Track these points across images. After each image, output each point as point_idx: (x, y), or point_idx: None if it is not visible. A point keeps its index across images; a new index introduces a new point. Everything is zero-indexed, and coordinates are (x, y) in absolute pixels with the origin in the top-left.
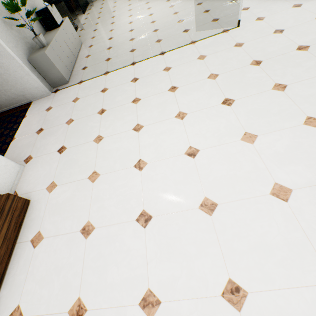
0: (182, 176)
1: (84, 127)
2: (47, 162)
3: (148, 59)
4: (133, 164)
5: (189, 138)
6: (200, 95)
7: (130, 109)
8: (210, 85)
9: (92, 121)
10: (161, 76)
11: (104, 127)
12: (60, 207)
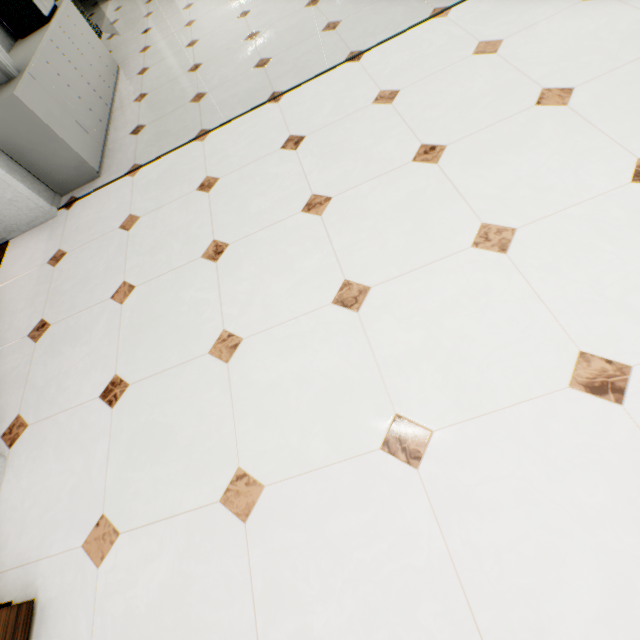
0: (606, 488)
1: (169, 306)
2: (74, 440)
3: (317, 80)
4: (376, 437)
5: (564, 320)
6: (534, 160)
7: (305, 233)
8: (556, 125)
9: (192, 286)
10: (375, 121)
11: (236, 301)
12: (143, 633)
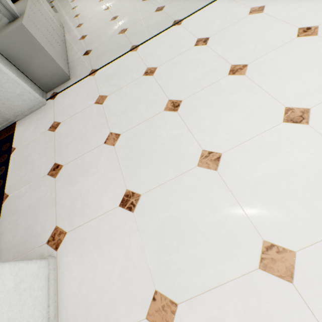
0: None
1: (152, 142)
2: (109, 238)
3: (202, 10)
4: None
5: None
6: None
7: (238, 86)
8: None
9: (164, 127)
10: (256, 22)
11: (204, 131)
12: None
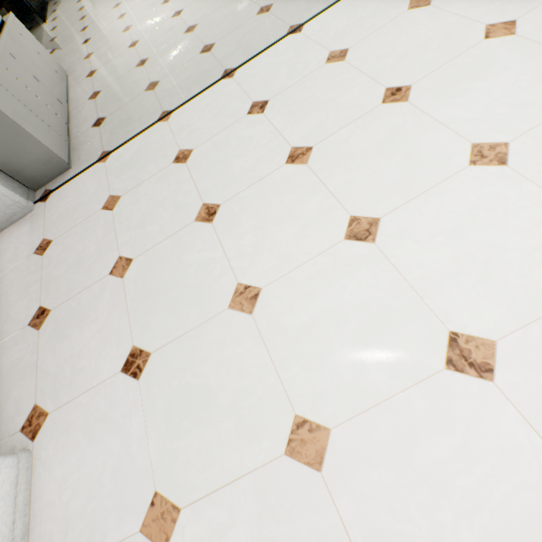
0: None
1: (174, 271)
2: (104, 420)
3: (265, 53)
4: (437, 357)
5: None
6: (502, 83)
7: (296, 182)
8: (512, 52)
9: (192, 248)
10: (333, 77)
11: (243, 254)
12: None
